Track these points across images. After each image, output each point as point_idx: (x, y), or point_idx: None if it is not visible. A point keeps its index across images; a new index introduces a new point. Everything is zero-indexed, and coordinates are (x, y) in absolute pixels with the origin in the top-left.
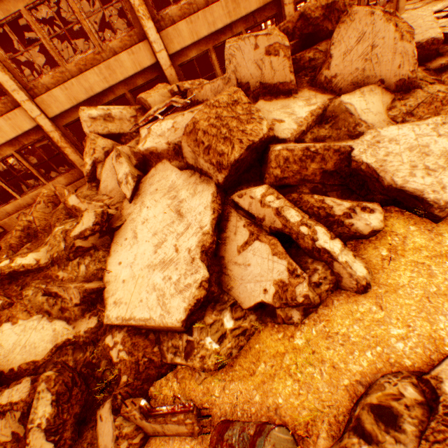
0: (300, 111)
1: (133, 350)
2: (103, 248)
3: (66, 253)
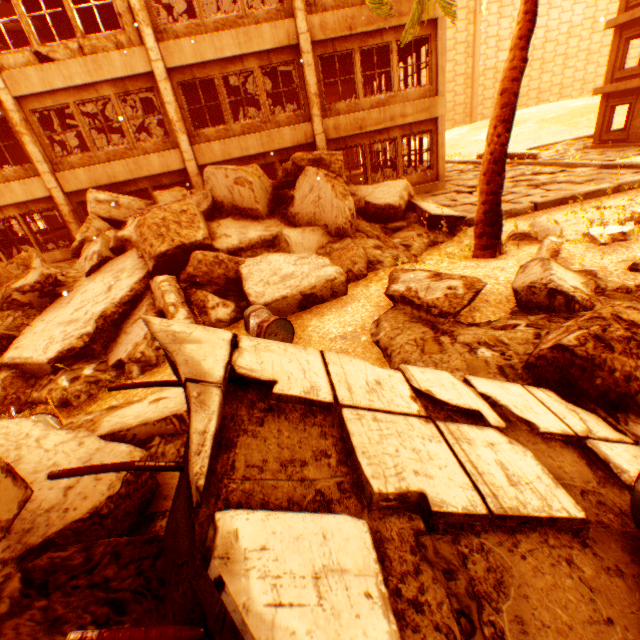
0: (253, 233)
1: (9, 387)
2: (40, 308)
3: (2, 302)
